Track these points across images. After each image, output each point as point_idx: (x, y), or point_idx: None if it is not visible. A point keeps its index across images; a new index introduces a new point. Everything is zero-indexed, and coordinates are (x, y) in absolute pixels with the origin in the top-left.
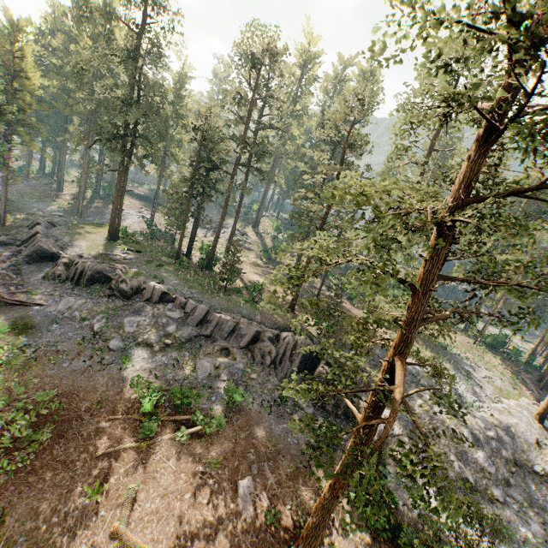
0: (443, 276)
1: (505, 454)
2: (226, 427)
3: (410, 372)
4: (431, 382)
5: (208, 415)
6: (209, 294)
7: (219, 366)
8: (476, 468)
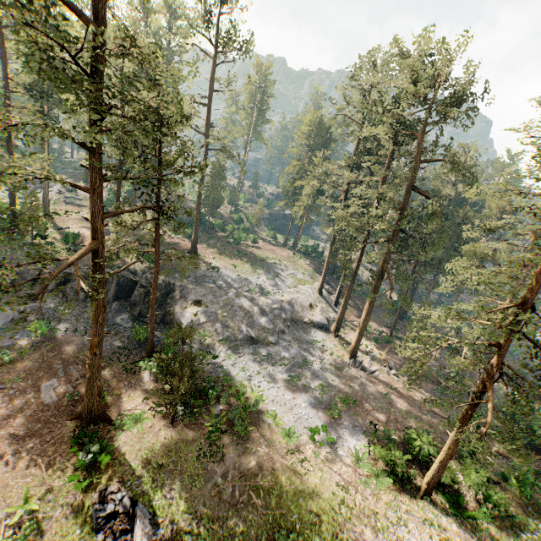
0: (104, 179)
1: (284, 316)
2: (33, 354)
3: (226, 280)
4: (242, 284)
5: (11, 349)
6: (9, 251)
7: (25, 310)
8: (260, 329)
